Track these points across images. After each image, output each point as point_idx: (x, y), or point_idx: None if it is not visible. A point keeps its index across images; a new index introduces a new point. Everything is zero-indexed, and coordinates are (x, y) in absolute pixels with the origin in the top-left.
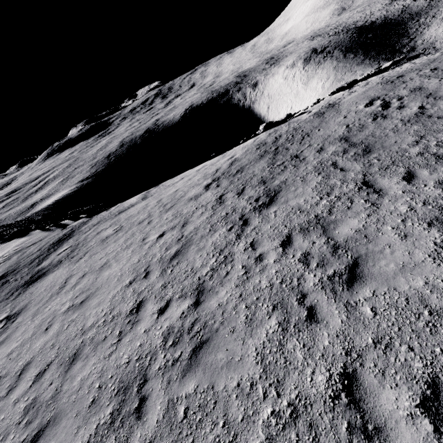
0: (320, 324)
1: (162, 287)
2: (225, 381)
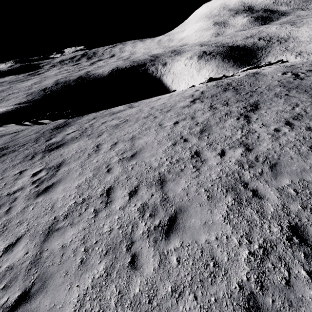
0: None
1: (208, 145)
2: (309, 176)
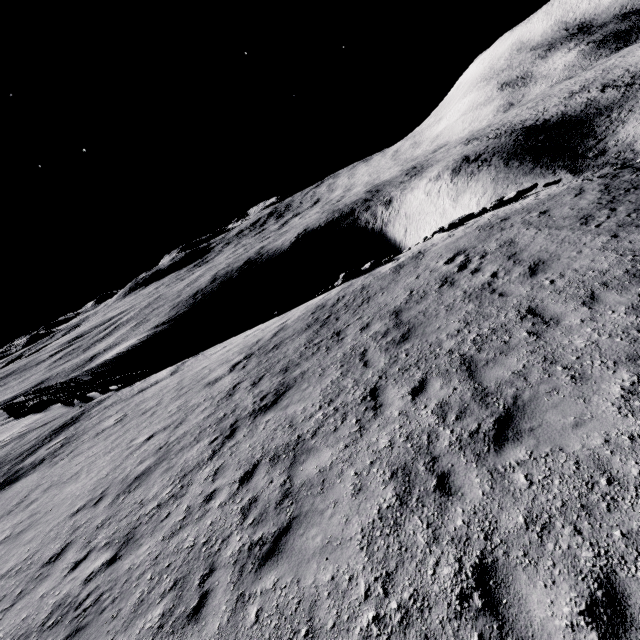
0: (198, 625)
1: (99, 525)
2: None
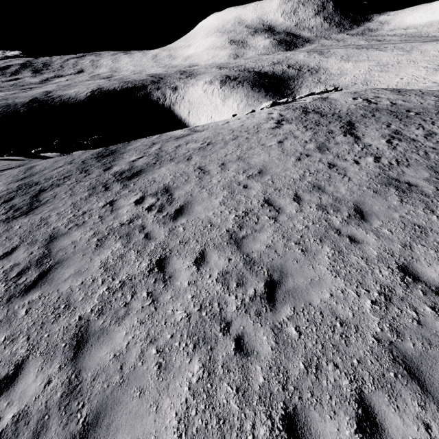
0: None
1: (336, 157)
2: None
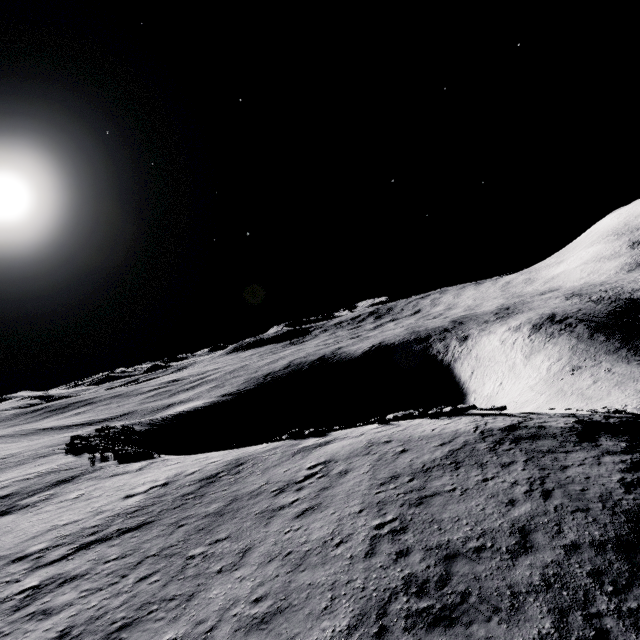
0: None
1: None
2: None
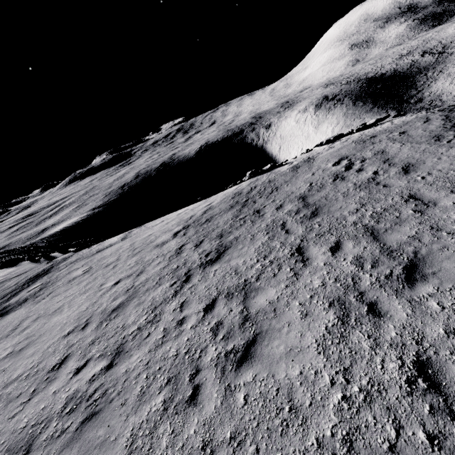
0: (197, 407)
1: (90, 342)
2: None
